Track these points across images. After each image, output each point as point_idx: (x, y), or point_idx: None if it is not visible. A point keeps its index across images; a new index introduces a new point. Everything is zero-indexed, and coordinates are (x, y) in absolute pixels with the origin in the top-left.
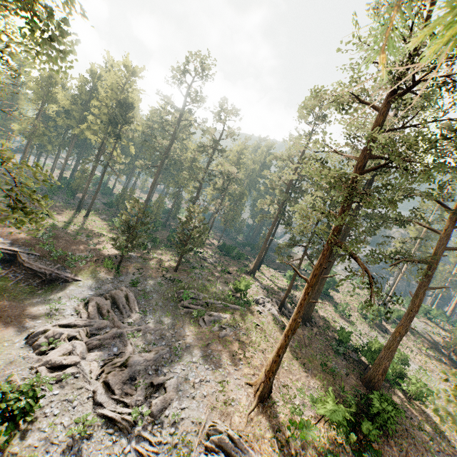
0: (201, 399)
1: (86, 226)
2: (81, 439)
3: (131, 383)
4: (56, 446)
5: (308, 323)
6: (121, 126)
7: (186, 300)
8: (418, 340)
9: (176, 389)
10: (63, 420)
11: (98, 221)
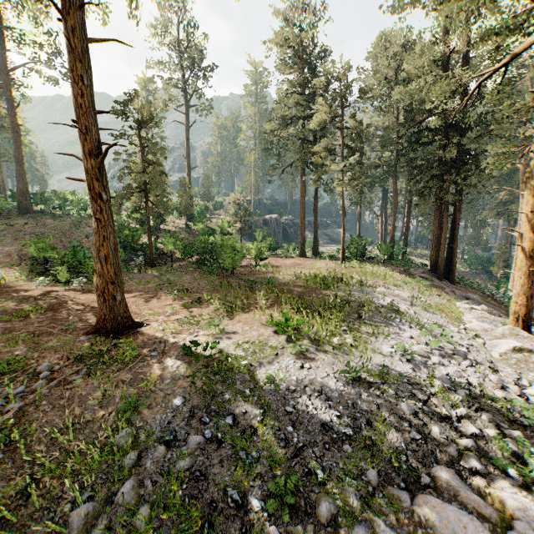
0: None
1: None
2: None
3: None
4: None
5: None
6: None
7: None
8: None
9: None
10: None
11: None
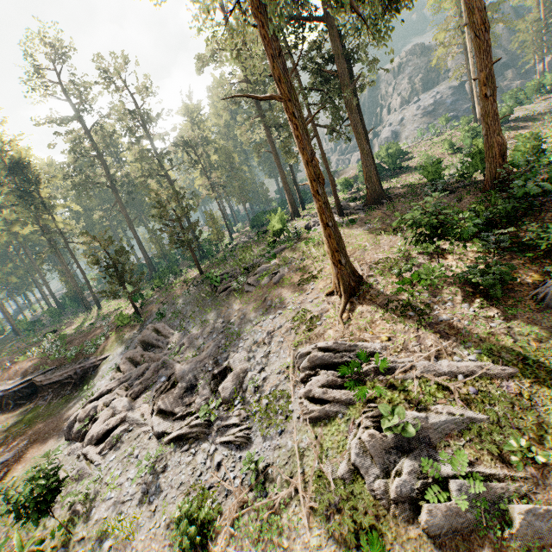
0: (279, 347)
1: (102, 315)
2: (156, 477)
3: (191, 393)
4: (129, 503)
5: (383, 200)
6: (36, 192)
7: (222, 284)
8: (544, 118)
9: (245, 360)
10: (128, 475)
11: (112, 303)
